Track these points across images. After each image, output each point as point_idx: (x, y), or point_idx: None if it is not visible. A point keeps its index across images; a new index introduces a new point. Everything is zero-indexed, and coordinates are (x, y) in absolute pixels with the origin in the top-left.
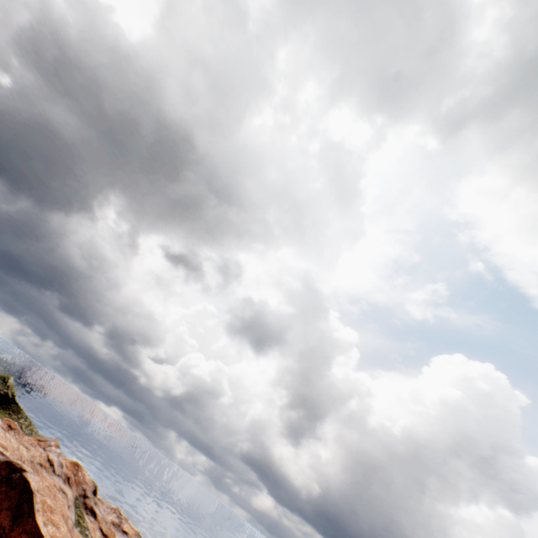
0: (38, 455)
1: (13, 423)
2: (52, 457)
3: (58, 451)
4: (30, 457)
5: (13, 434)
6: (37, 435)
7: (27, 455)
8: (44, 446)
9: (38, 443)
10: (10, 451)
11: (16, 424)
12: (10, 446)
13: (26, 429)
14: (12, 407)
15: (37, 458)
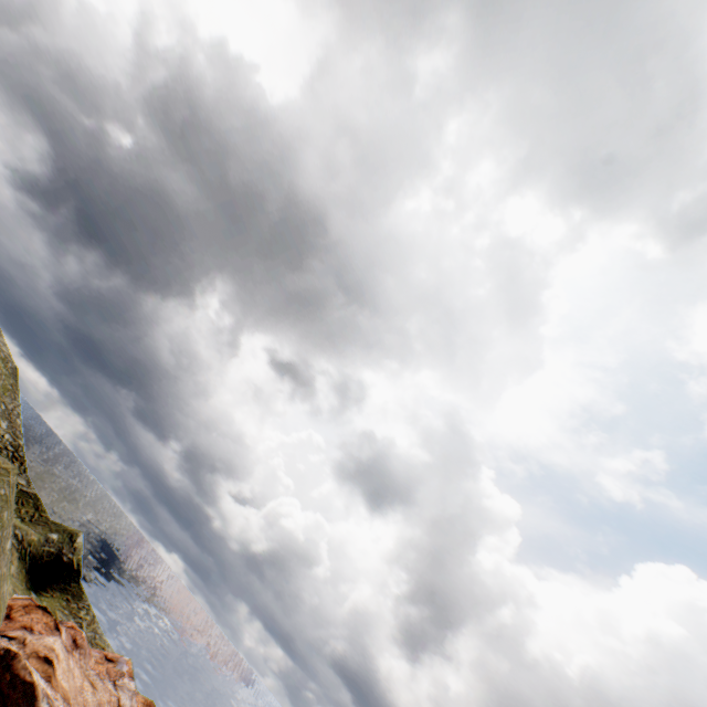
0: (106, 700)
1: (79, 634)
2: (123, 702)
3: (132, 688)
4: (96, 706)
5: (78, 657)
6: (102, 640)
7: (92, 702)
8: (114, 678)
9: (106, 670)
10: (71, 700)
11: (83, 636)
12: (72, 689)
13: (89, 627)
14: (74, 585)
15: (104, 706)
